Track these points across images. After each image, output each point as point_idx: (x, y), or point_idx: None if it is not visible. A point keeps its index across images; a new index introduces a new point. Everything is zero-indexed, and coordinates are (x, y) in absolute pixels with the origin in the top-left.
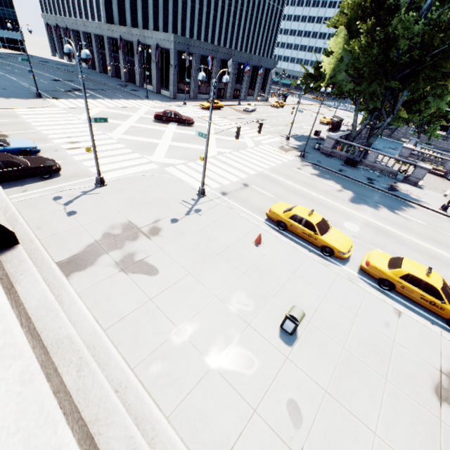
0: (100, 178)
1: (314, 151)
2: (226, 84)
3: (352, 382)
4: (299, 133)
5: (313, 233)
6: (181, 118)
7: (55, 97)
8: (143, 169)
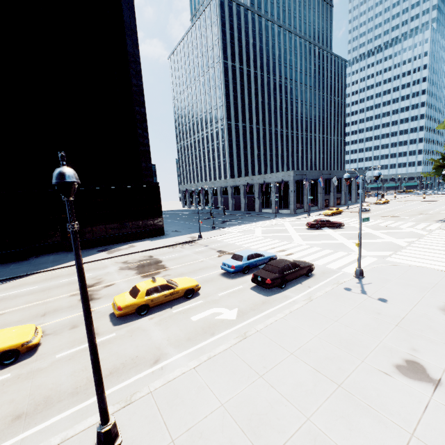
0: (361, 269)
1: None
2: None
3: None
4: None
5: None
6: (333, 222)
7: (221, 227)
8: (368, 261)
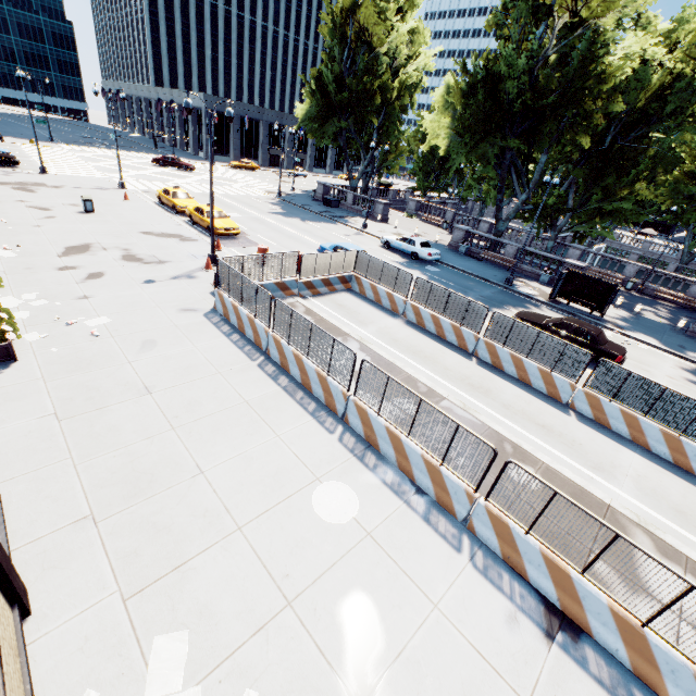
0: (43, 167)
1: (306, 197)
2: (123, 99)
3: (98, 222)
4: None
5: (169, 198)
6: (179, 163)
7: (69, 144)
8: (93, 176)
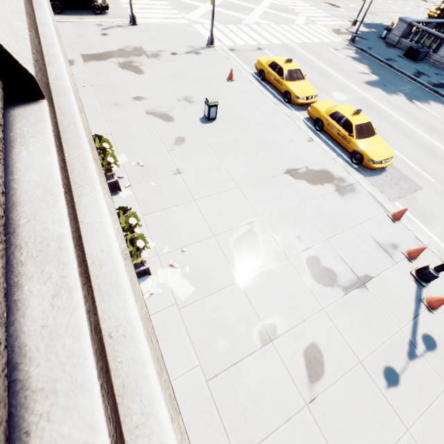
0: (133, 16)
1: (376, 39)
2: None
3: (230, 147)
4: (379, 22)
5: (280, 79)
6: None
7: None
8: (174, 21)
